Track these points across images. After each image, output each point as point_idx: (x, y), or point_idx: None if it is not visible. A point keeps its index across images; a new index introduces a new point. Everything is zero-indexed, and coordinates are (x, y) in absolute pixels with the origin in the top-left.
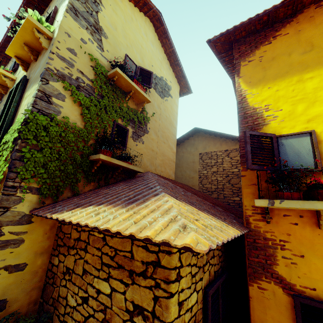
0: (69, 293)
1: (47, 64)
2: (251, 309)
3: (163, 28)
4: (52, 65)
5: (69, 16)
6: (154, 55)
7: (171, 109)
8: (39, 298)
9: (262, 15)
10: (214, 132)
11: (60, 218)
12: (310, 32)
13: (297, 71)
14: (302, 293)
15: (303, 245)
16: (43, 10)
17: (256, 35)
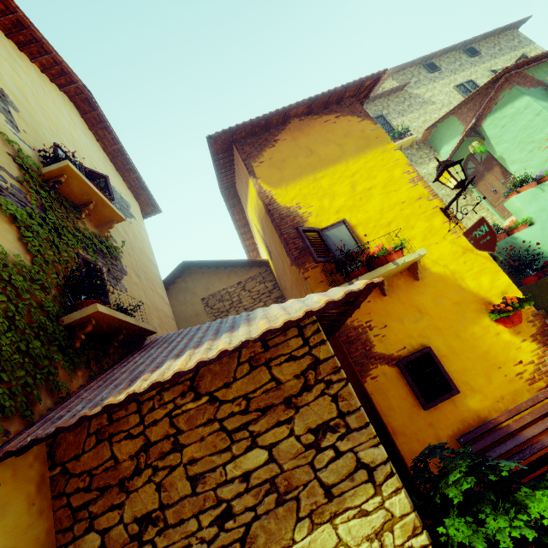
0: None
1: None
2: (376, 405)
3: (96, 114)
4: None
5: None
6: (91, 151)
7: (141, 236)
8: None
9: (262, 119)
10: (216, 262)
11: (142, 388)
12: (304, 140)
13: (309, 172)
14: (400, 357)
15: (382, 316)
16: None
17: (256, 138)
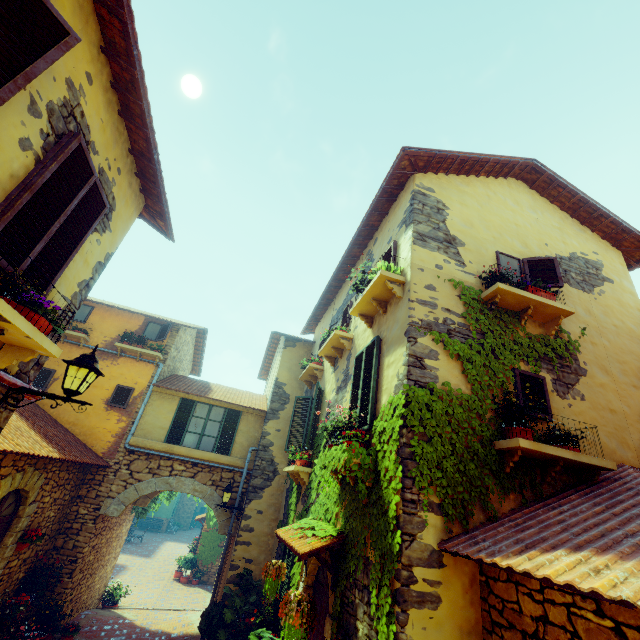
0: None
1: (410, 318)
2: None
3: (545, 177)
4: (414, 316)
5: (417, 247)
6: (541, 225)
7: (620, 306)
8: None
9: None
10: None
11: (518, 568)
12: None
13: None
14: None
15: None
16: (366, 244)
17: None
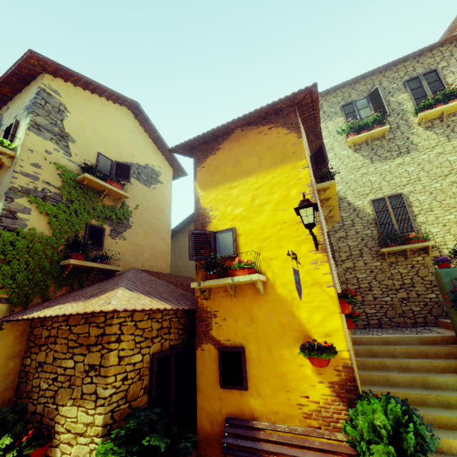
0: (42, 381)
1: (11, 184)
2: (197, 367)
3: (143, 115)
4: (16, 183)
5: (32, 133)
6: (135, 143)
7: (162, 196)
8: (12, 398)
9: (203, 136)
10: None
11: (31, 317)
12: (237, 150)
13: (229, 180)
14: (224, 345)
15: (226, 311)
16: (1, 107)
17: (207, 145)
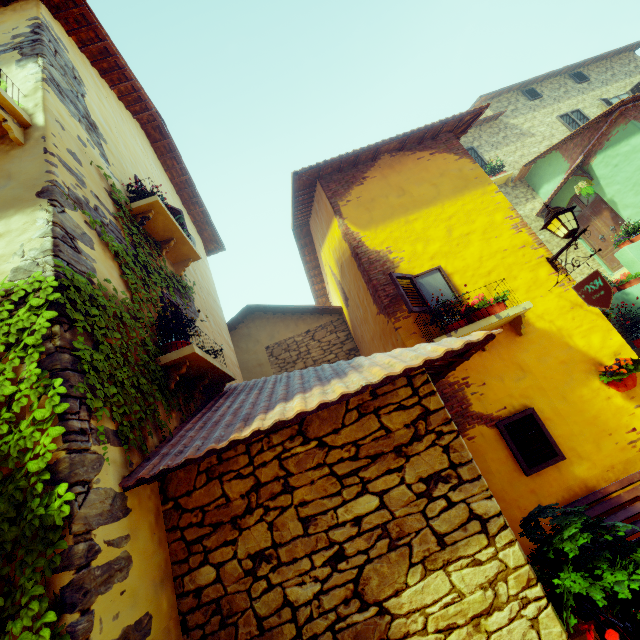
0: (290, 588)
1: (51, 175)
2: None
3: (167, 142)
4: (58, 177)
5: (53, 92)
6: (162, 183)
7: (206, 276)
8: None
9: (352, 155)
10: (284, 308)
11: (267, 425)
12: (396, 178)
13: (401, 213)
14: (500, 418)
15: (480, 373)
16: None
17: (343, 174)
